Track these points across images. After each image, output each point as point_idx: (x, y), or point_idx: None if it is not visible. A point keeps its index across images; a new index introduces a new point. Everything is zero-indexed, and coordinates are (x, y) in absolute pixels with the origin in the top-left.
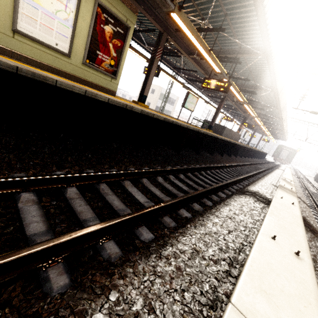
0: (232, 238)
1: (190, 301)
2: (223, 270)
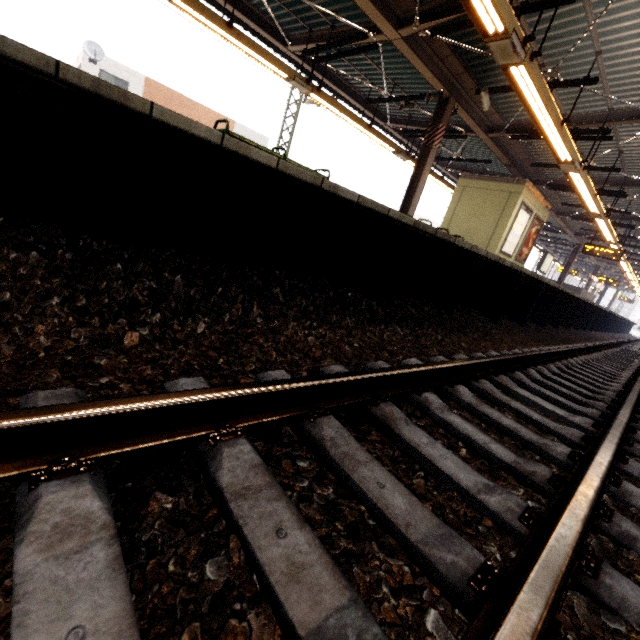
0: None
1: None
2: None
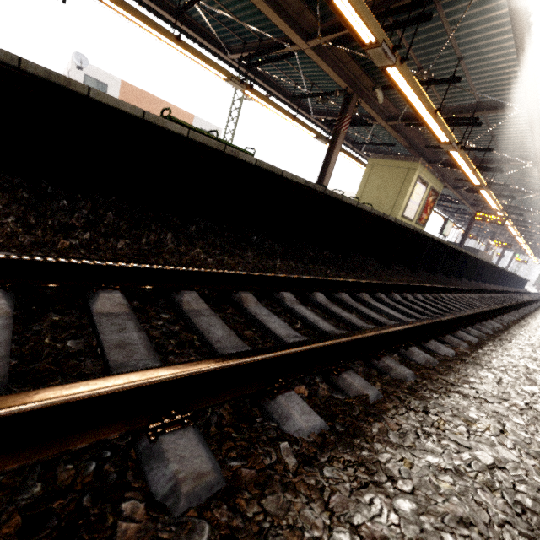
0: None
1: None
2: None
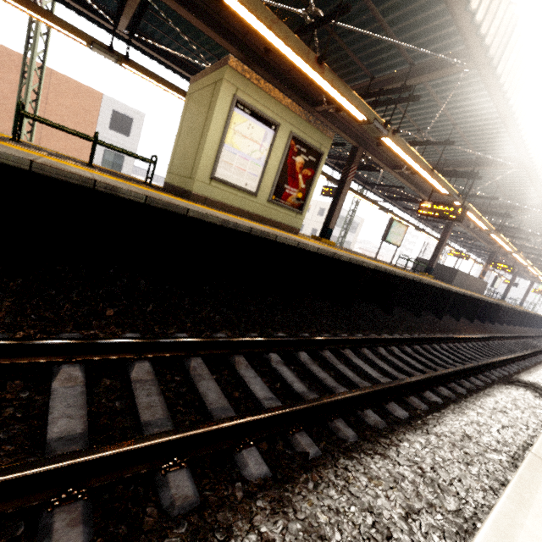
0: (509, 434)
1: (477, 474)
2: (507, 461)
